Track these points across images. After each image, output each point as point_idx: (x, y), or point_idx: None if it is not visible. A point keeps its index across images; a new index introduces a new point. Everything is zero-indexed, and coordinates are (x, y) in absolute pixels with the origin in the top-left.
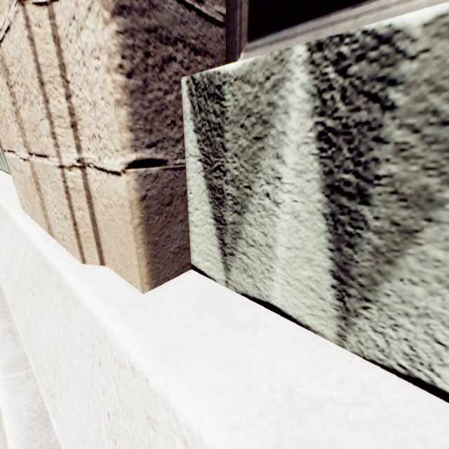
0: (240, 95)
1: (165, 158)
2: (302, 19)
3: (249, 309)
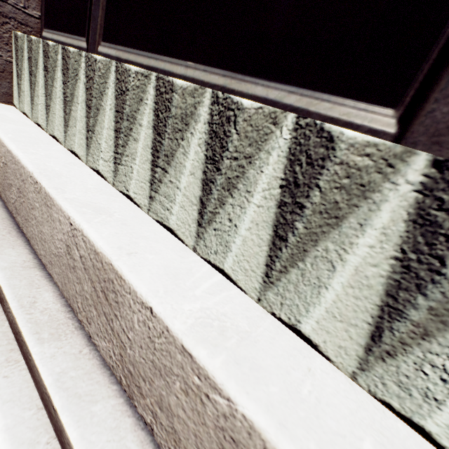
0: (20, 42)
1: (2, 55)
2: (51, 29)
3: (18, 113)
